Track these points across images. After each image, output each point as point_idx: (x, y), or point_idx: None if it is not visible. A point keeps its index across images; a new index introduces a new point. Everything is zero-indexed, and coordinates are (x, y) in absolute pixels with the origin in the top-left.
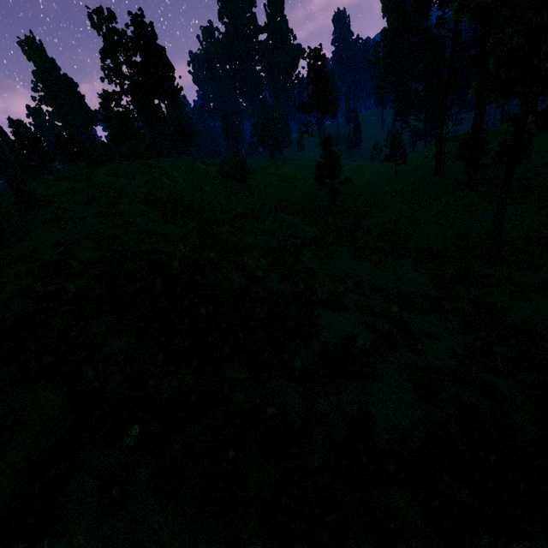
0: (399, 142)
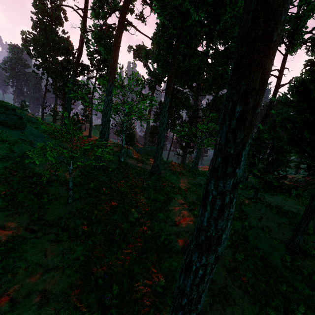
0: (26, 104)
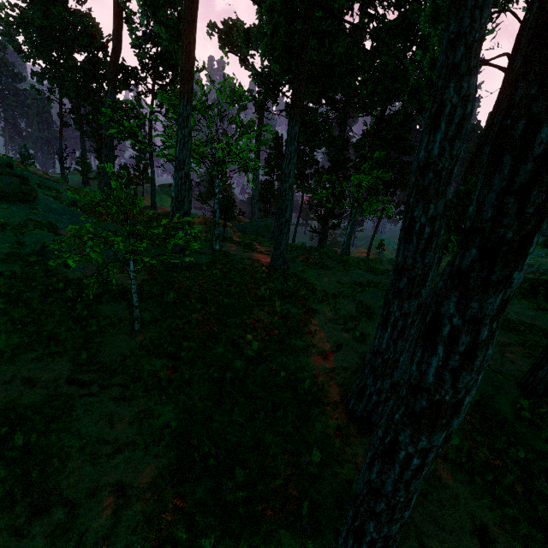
0: (29, 154)
